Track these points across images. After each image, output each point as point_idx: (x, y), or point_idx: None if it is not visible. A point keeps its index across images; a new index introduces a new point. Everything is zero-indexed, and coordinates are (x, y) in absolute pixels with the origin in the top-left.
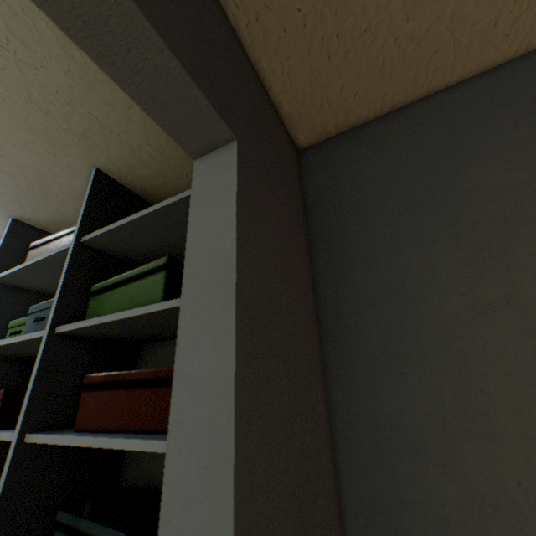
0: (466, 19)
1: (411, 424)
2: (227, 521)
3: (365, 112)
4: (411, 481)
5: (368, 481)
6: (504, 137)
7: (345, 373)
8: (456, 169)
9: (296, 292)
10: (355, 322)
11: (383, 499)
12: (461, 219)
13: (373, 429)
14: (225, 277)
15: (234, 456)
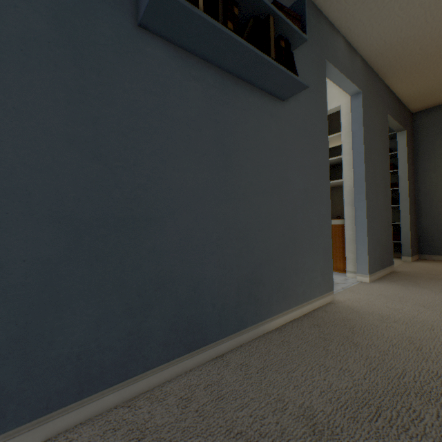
0: None
1: (429, 168)
2: (406, 170)
3: (433, 106)
4: (427, 175)
5: (420, 176)
6: None
7: (418, 163)
8: None
9: (410, 150)
10: (422, 154)
11: (422, 178)
12: None
13: (422, 170)
14: (404, 150)
15: (407, 166)
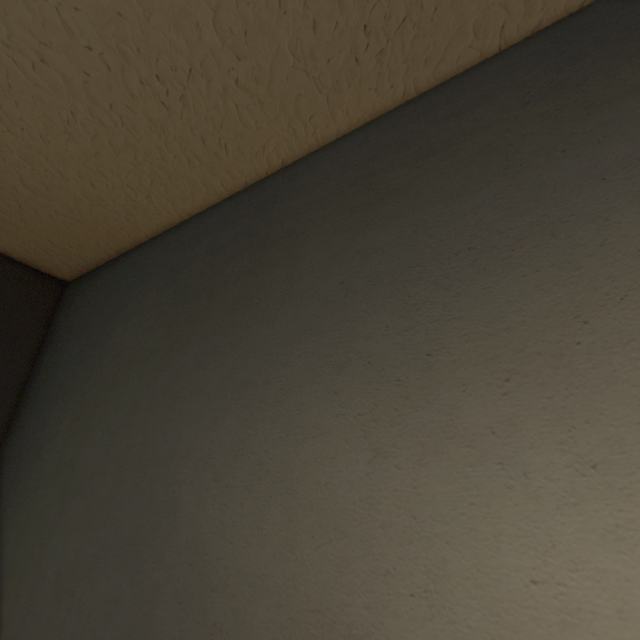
0: (104, 198)
1: None
2: None
3: (97, 256)
4: None
5: None
6: (146, 299)
7: None
8: (115, 325)
9: None
10: (8, 470)
11: None
12: (94, 376)
13: None
14: None
15: None
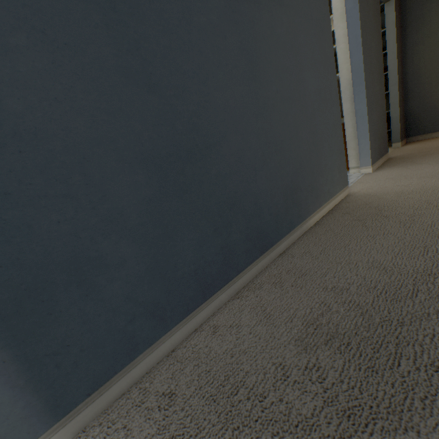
0: None
1: (417, 41)
2: (395, 49)
3: None
4: (415, 50)
5: (408, 54)
6: None
7: (406, 38)
8: None
9: (398, 24)
10: (410, 26)
11: (410, 55)
12: None
13: (410, 45)
14: (393, 25)
15: (396, 44)
